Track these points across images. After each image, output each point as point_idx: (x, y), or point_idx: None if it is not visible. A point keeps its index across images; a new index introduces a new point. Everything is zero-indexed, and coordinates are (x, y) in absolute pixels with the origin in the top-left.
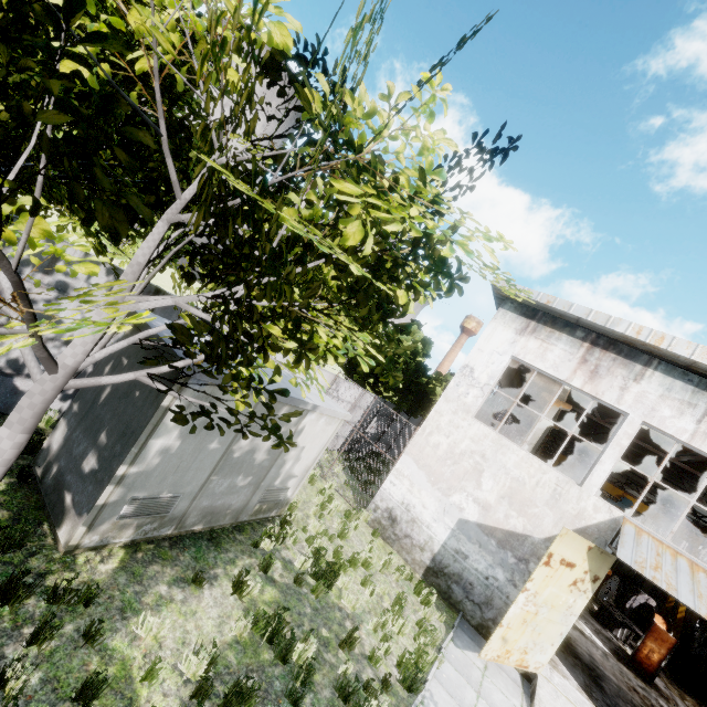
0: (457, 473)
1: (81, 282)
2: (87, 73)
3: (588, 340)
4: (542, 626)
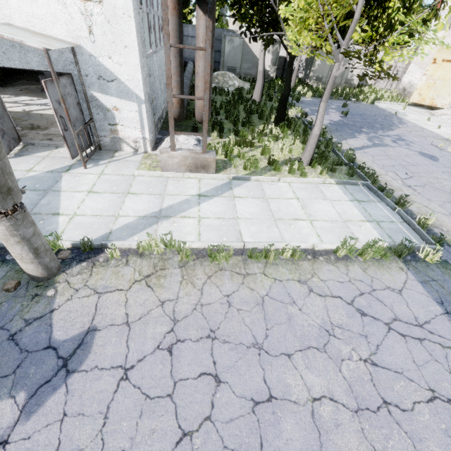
0: (429, 58)
1: None
2: None
3: None
4: (440, 88)
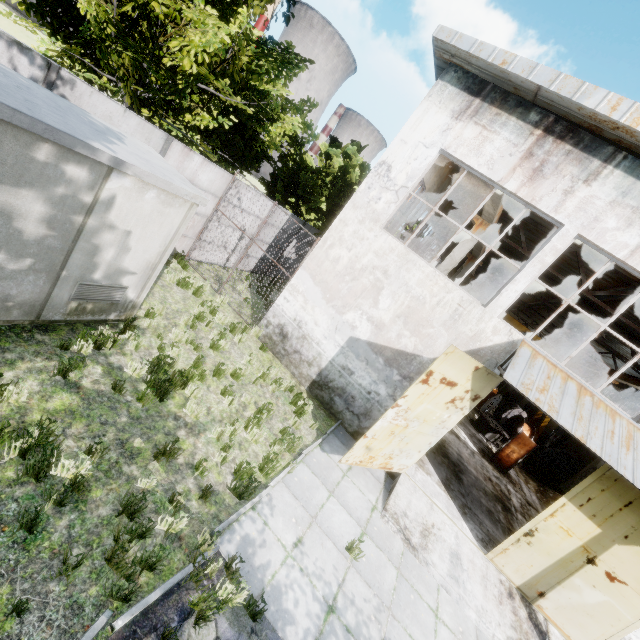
0: (355, 290)
1: None
2: None
3: (542, 126)
4: (411, 438)
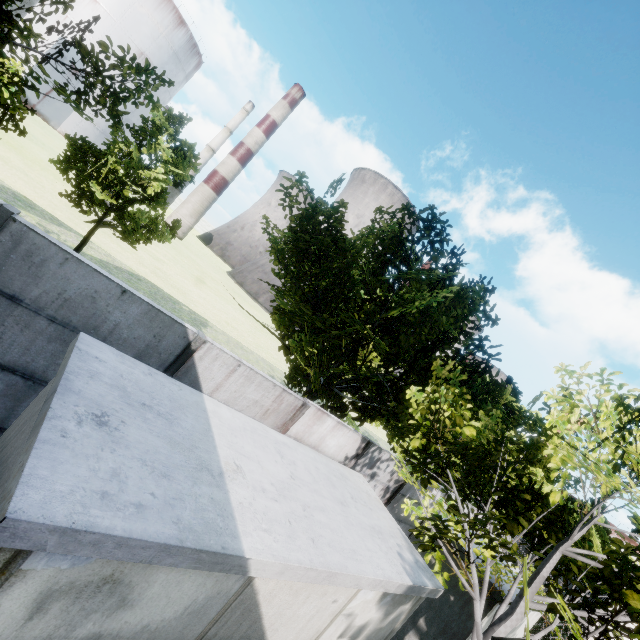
0: None
1: (381, 471)
2: (559, 497)
3: None
4: None
